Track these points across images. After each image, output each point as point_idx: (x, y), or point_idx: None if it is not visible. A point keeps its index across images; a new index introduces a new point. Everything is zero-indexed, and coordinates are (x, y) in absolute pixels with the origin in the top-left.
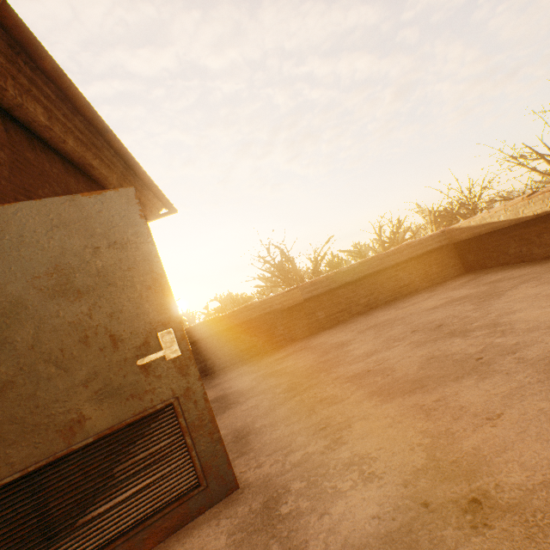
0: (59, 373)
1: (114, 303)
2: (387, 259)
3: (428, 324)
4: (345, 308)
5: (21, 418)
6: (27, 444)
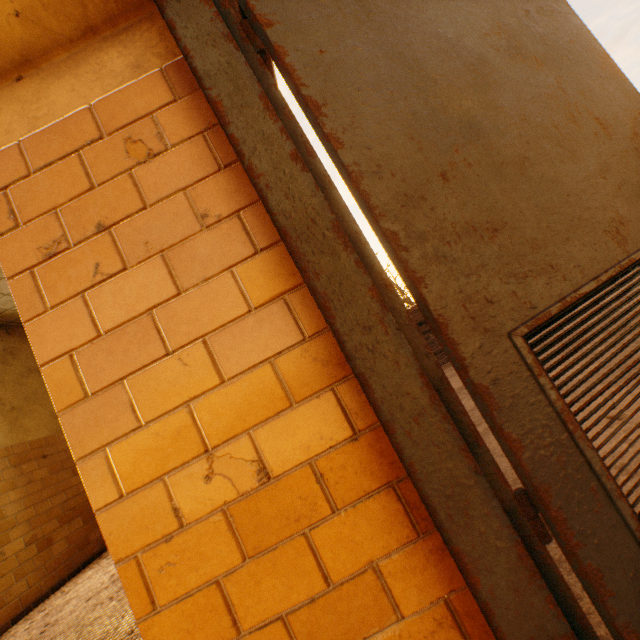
0: (567, 156)
1: (577, 80)
2: None
3: None
4: None
5: (557, 208)
6: (581, 244)
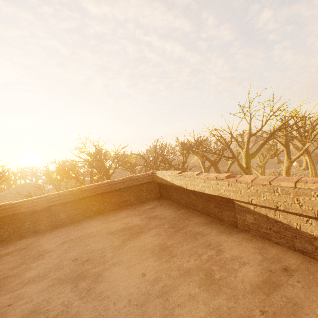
0: None
1: None
2: (114, 185)
3: (88, 254)
4: (82, 212)
5: None
6: None
